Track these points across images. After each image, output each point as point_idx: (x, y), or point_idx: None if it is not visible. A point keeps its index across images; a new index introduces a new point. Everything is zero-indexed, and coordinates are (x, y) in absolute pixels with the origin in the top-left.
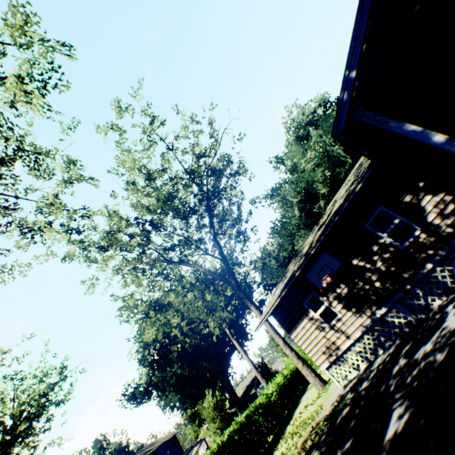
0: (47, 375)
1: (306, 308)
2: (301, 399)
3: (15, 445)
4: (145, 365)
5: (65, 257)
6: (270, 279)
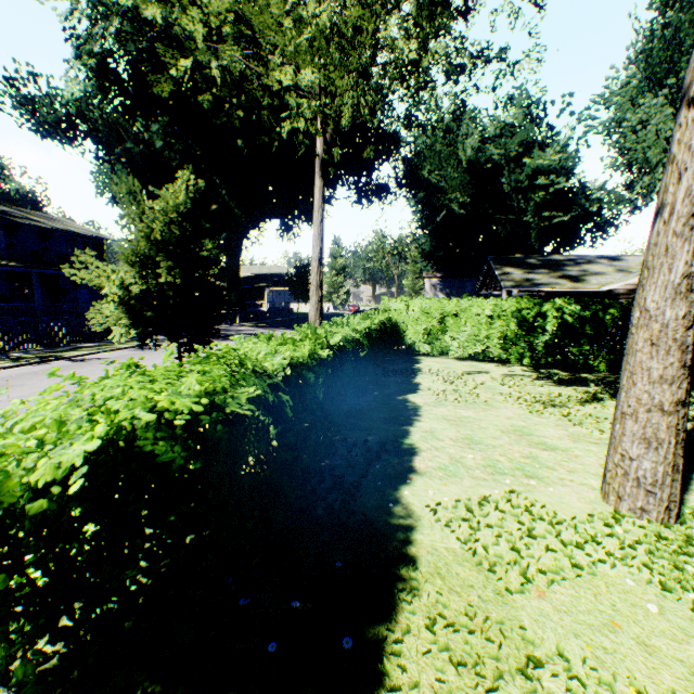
0: None
1: None
2: (419, 407)
3: None
4: (81, 57)
5: None
6: (428, 171)
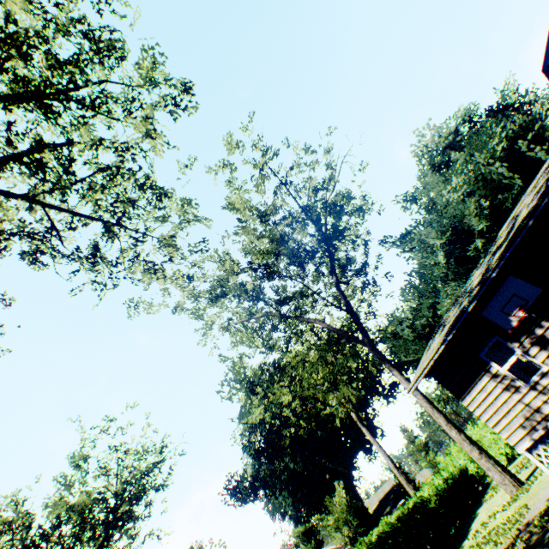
0: (148, 452)
1: (485, 361)
2: (477, 512)
3: (117, 527)
4: (250, 453)
5: (176, 307)
6: (404, 355)
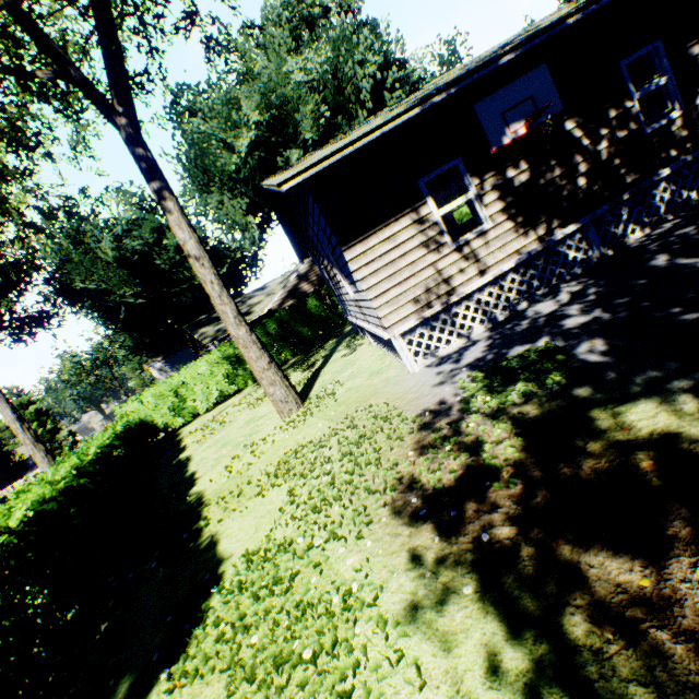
0: None
1: (422, 194)
2: (191, 455)
3: None
4: None
5: None
6: (81, 281)
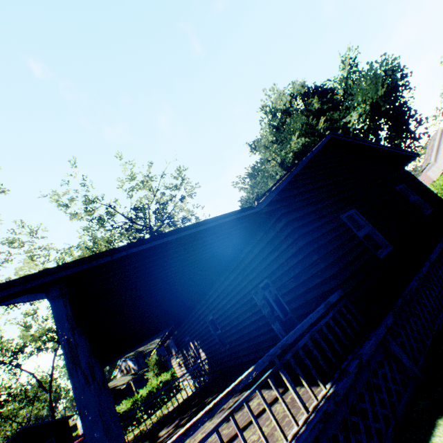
0: None
1: (174, 354)
2: None
3: None
4: None
5: None
6: None
